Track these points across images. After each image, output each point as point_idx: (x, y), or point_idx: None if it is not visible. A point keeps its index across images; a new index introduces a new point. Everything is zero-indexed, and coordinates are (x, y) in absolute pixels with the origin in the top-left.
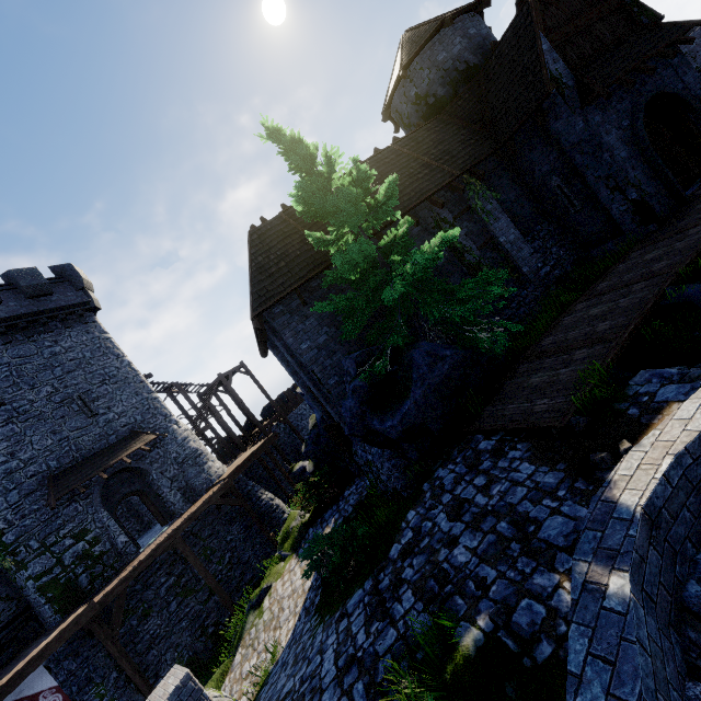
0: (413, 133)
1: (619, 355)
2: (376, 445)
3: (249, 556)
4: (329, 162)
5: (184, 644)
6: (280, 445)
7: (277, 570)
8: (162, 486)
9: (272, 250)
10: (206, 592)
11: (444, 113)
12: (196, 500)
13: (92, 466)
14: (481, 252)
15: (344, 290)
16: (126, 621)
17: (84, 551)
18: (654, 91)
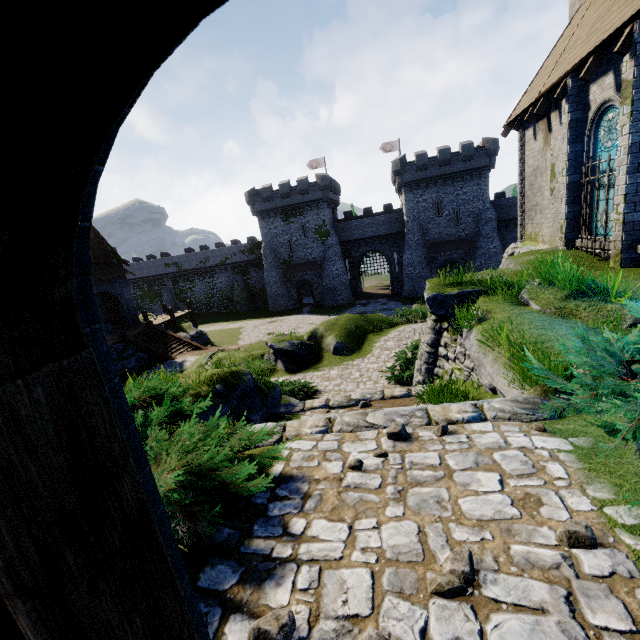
0: None
1: None
2: None
3: None
4: None
5: None
6: None
7: None
8: None
9: None
10: None
11: None
12: None
13: None
14: None
15: None
16: None
17: None
18: (103, 290)
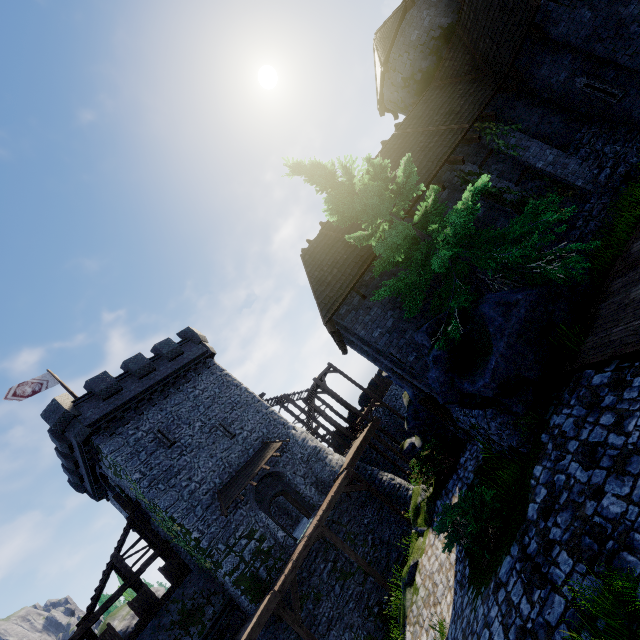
0: (411, 112)
1: None
2: (474, 407)
3: (388, 536)
4: (345, 173)
5: (357, 624)
6: (384, 427)
7: (418, 546)
8: (298, 484)
9: (323, 263)
10: (361, 573)
11: (434, 81)
12: (328, 491)
13: (243, 477)
14: (520, 186)
15: (395, 273)
16: (303, 606)
17: (257, 548)
18: None
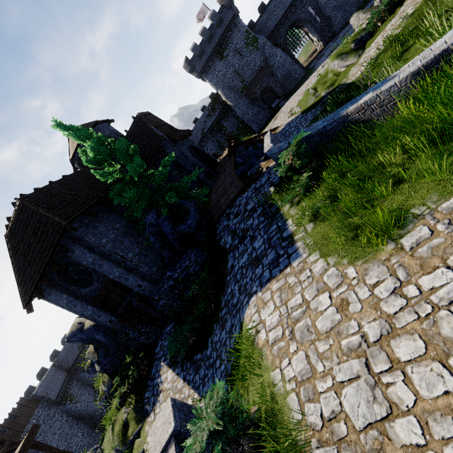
0: None
1: (239, 179)
2: (184, 246)
3: None
4: (100, 137)
5: None
6: None
7: (138, 443)
8: None
9: (49, 201)
10: None
11: None
12: None
13: None
14: None
15: (111, 213)
16: None
17: None
18: (190, 145)
